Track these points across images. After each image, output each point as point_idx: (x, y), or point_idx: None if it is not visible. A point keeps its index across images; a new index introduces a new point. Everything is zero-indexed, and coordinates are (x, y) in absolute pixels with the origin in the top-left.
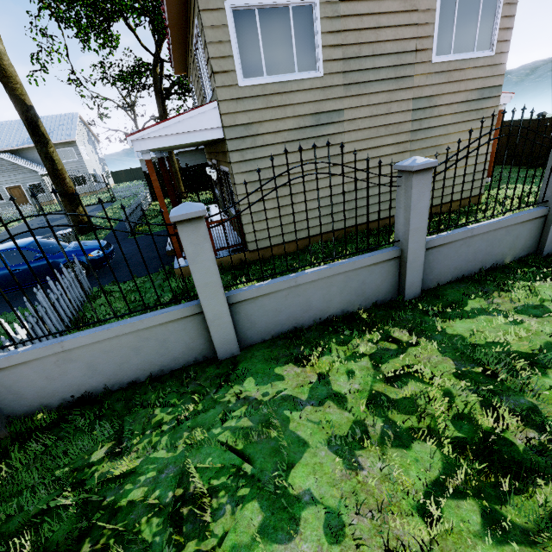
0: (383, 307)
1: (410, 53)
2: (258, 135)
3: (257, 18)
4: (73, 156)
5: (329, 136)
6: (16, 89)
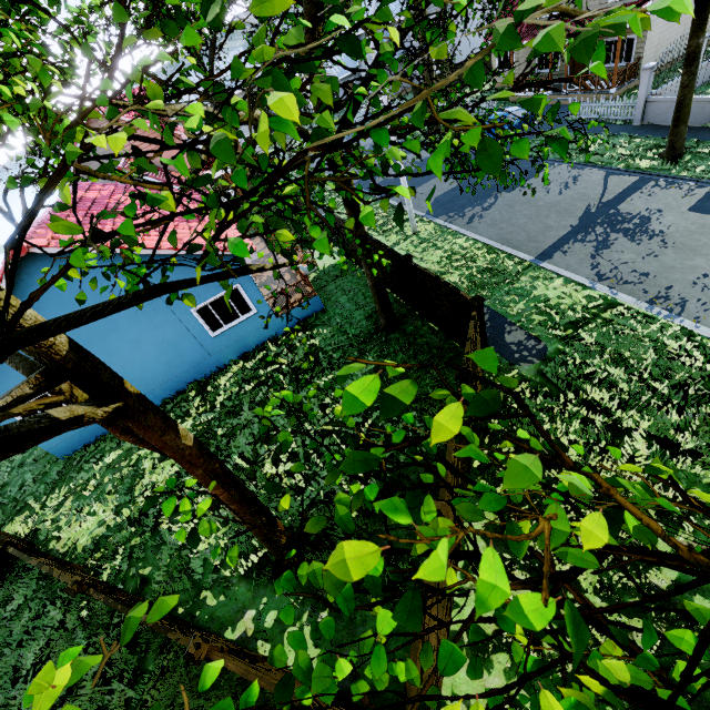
0: None
1: None
2: None
3: None
4: None
5: None
6: None
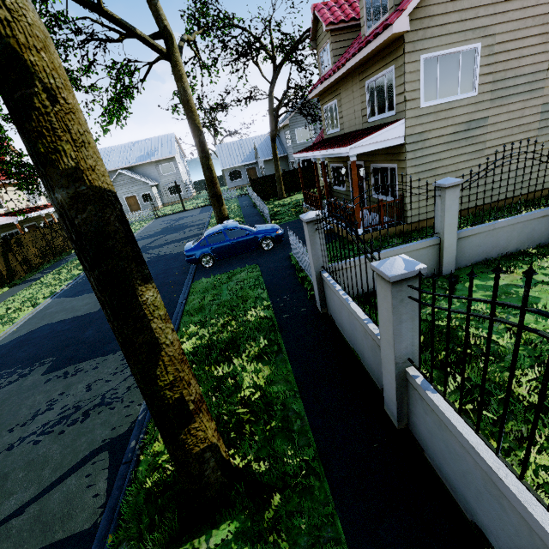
0: (545, 247)
1: (542, 72)
2: (426, 140)
3: (438, 63)
4: (172, 169)
5: (475, 137)
6: (196, 119)
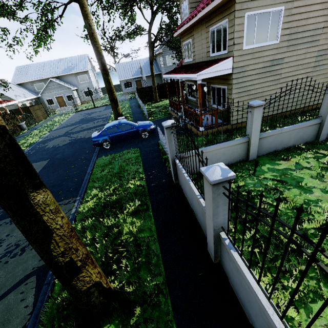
0: (310, 144)
1: (320, 29)
2: (246, 71)
3: (256, 19)
4: (86, 79)
5: (275, 70)
6: (98, 47)
